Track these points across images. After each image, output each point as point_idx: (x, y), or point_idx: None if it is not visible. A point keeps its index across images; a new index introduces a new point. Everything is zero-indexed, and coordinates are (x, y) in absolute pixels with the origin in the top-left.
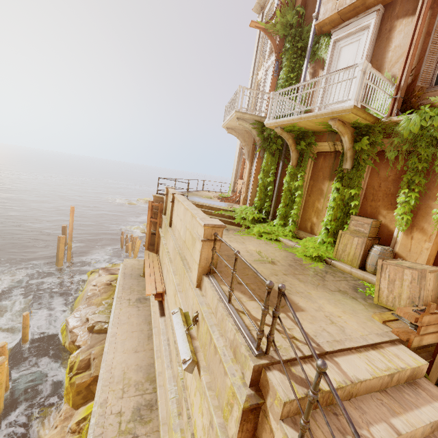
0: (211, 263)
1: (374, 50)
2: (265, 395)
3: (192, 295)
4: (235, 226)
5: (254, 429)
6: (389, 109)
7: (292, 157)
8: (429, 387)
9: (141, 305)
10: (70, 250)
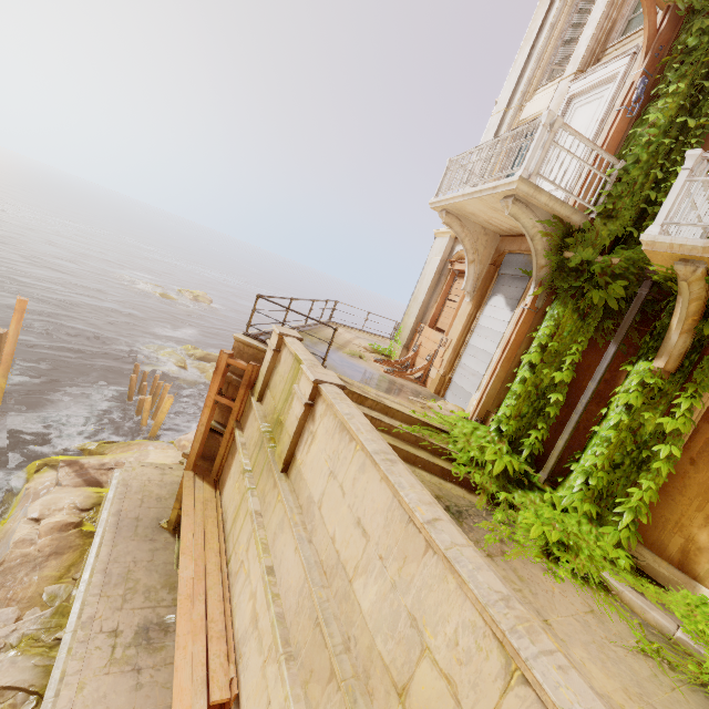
0: None
1: None
2: None
3: None
4: (454, 482)
5: None
6: None
7: (673, 348)
8: None
9: (147, 660)
10: None
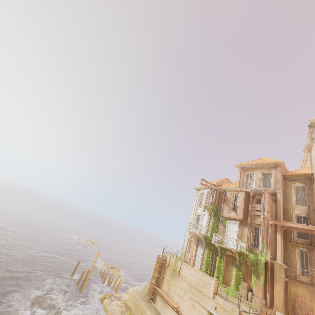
0: (217, 291)
1: (239, 230)
2: None
3: (211, 301)
4: None
5: None
6: (245, 249)
7: (219, 254)
8: None
9: None
10: (87, 280)
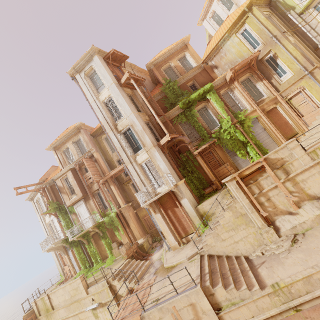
0: (87, 284)
1: (88, 207)
2: (110, 283)
3: (88, 299)
4: None
5: (113, 290)
6: (100, 218)
7: (85, 242)
8: (131, 261)
9: None
10: None
